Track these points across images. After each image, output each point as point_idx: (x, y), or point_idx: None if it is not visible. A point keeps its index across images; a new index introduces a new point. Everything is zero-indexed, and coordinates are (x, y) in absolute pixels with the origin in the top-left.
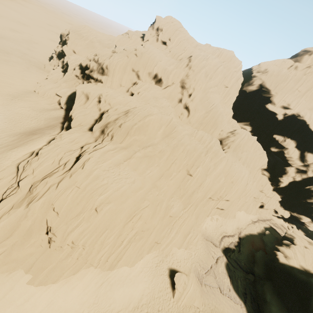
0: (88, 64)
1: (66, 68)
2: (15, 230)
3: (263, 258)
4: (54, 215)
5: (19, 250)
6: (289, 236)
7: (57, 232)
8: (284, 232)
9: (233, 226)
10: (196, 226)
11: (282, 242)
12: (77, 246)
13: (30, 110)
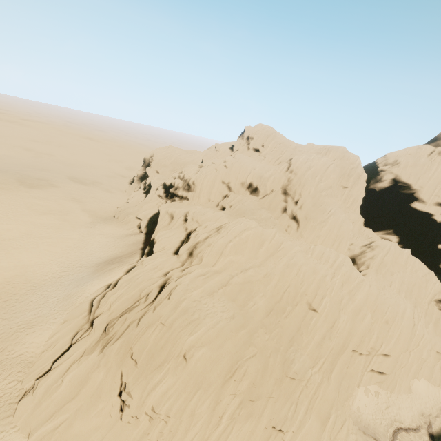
0: (173, 182)
1: (148, 189)
2: (83, 386)
3: None
4: (131, 365)
5: (83, 419)
6: None
7: (134, 390)
8: None
9: (412, 409)
10: (340, 402)
11: None
12: (158, 417)
13: (108, 237)
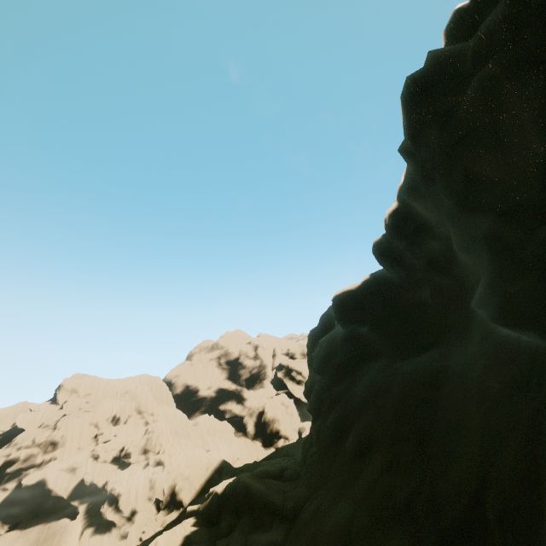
0: (14, 457)
1: None
2: None
3: None
4: None
5: None
6: None
7: None
8: None
9: None
10: None
11: None
12: None
13: None
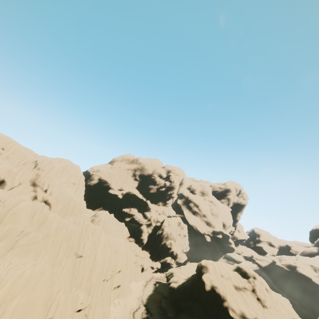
0: None
1: None
2: None
3: (168, 302)
4: None
5: None
6: (169, 274)
7: None
8: (165, 280)
9: (134, 299)
10: (106, 317)
11: (169, 278)
12: None
13: None
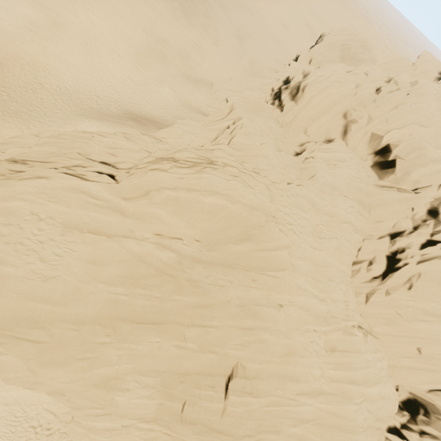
0: (293, 76)
1: None
2: None
3: None
4: None
5: None
6: None
7: None
8: None
9: None
10: None
11: None
12: None
13: (177, 97)
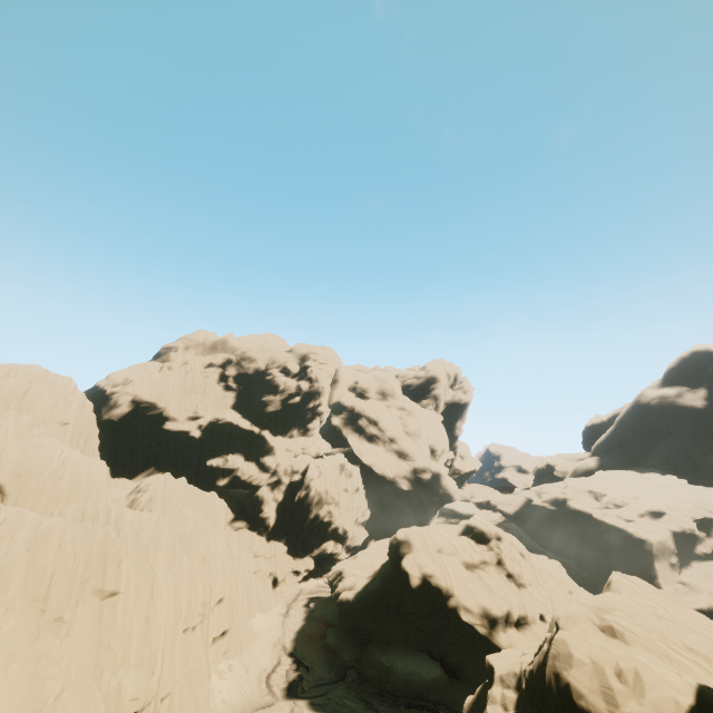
0: None
1: None
2: None
3: (340, 633)
4: None
5: None
6: (334, 576)
7: None
8: (329, 591)
9: (266, 650)
10: (204, 708)
11: (334, 584)
12: None
13: None
